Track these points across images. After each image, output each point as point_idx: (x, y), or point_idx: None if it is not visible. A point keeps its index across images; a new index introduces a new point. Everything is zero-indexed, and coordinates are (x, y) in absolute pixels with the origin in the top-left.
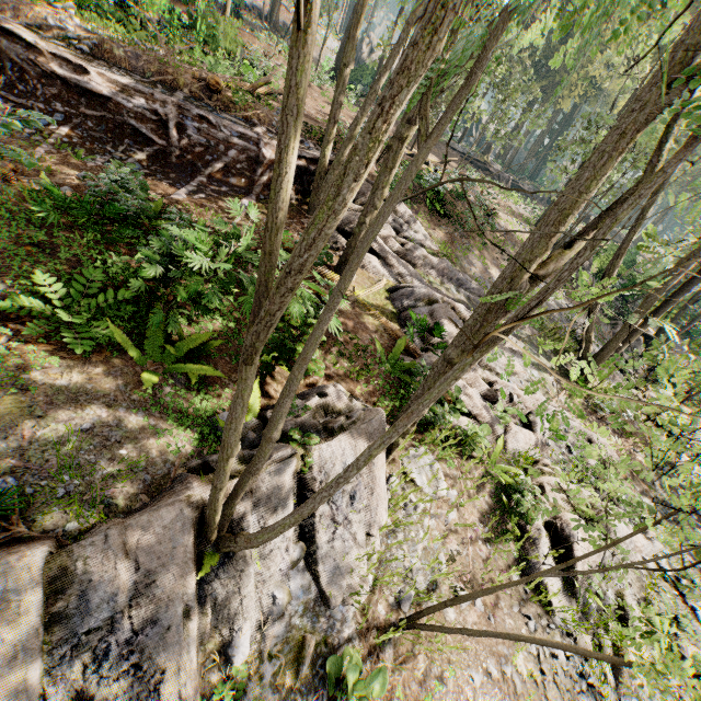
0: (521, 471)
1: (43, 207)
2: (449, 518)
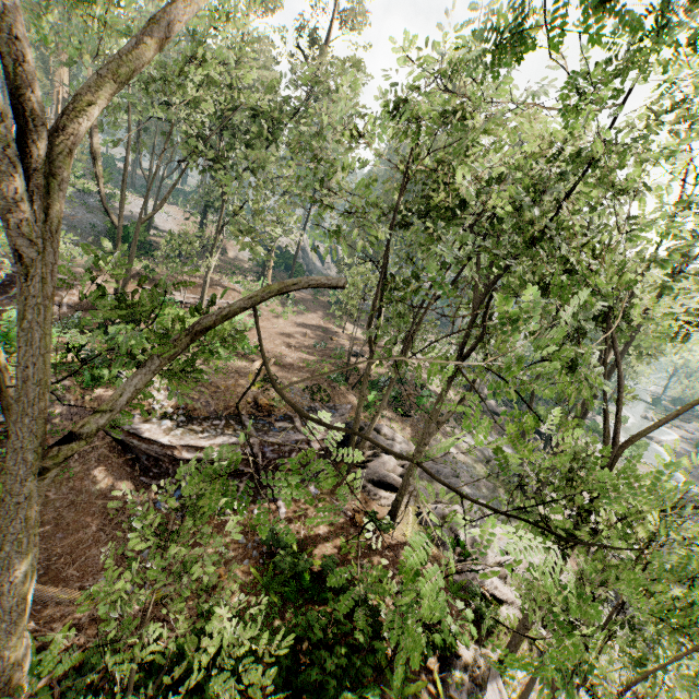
0: (542, 629)
1: (296, 614)
2: (532, 694)
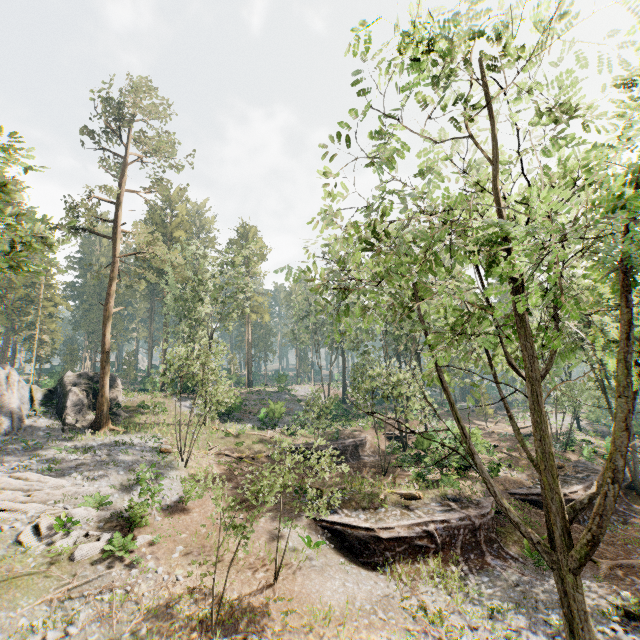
0: None
1: None
2: None
